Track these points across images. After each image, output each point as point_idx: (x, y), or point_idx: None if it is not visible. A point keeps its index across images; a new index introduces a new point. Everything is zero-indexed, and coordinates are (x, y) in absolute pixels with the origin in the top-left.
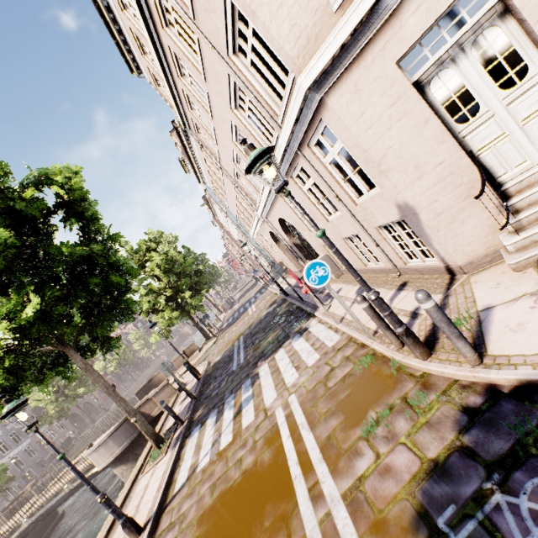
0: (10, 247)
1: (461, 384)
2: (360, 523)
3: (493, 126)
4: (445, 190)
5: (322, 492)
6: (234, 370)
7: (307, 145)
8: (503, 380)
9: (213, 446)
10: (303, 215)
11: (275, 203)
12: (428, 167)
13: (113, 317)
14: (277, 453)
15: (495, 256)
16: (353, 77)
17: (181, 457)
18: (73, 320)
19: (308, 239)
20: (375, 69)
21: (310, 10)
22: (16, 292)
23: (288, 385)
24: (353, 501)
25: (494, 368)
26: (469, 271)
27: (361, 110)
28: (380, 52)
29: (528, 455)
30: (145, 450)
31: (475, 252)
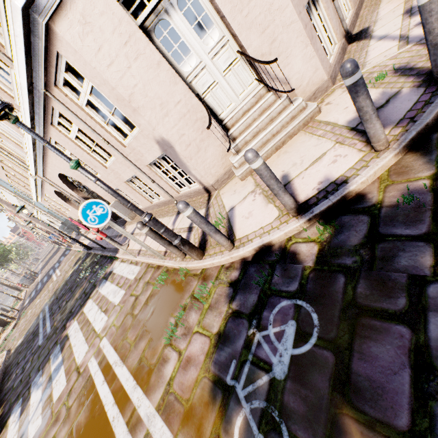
0: None
1: (226, 267)
2: (174, 423)
3: (207, 75)
4: (188, 125)
5: (139, 417)
6: (41, 344)
7: (54, 84)
8: (247, 253)
9: None
10: (46, 145)
11: (46, 157)
12: (171, 105)
13: None
14: (94, 406)
15: (230, 173)
16: (78, 7)
17: None
18: None
19: (95, 190)
20: (99, 2)
21: None
22: None
23: (99, 331)
24: (166, 407)
25: (241, 247)
26: (218, 187)
27: (96, 45)
28: None
29: (268, 296)
30: None
31: (218, 172)
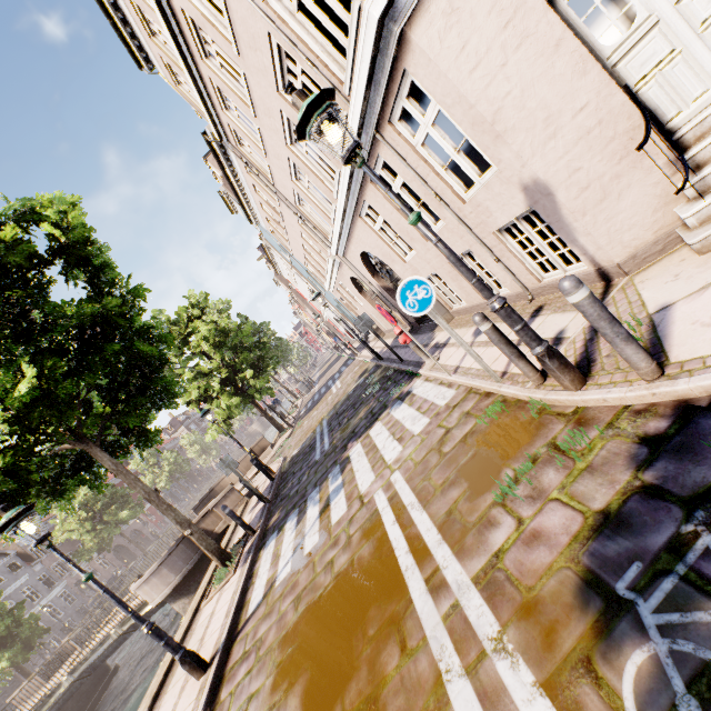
0: None
1: (634, 410)
2: (501, 609)
3: (658, 40)
4: (592, 150)
5: (444, 580)
6: (318, 459)
7: (388, 121)
8: (698, 389)
9: (294, 553)
10: (388, 193)
11: (353, 229)
12: (564, 118)
13: (147, 400)
14: (380, 545)
15: (669, 242)
16: None
17: (255, 573)
18: (93, 408)
19: (402, 276)
20: None
21: None
22: (7, 370)
23: (389, 462)
24: (489, 583)
25: (683, 377)
26: (632, 269)
27: (460, 42)
28: None
29: None
30: (208, 573)
31: (639, 240)
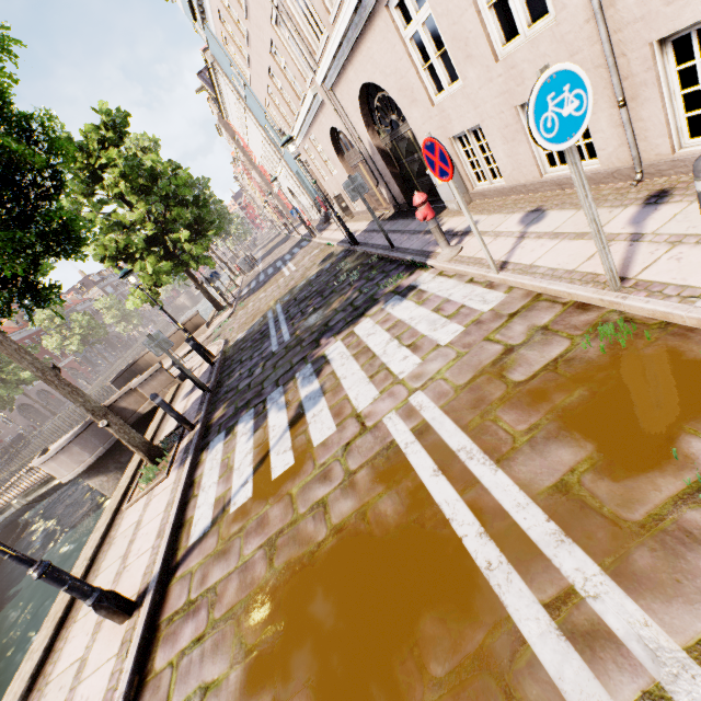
0: None
1: None
2: None
3: None
4: None
5: (602, 624)
6: (275, 351)
7: None
8: None
9: (256, 471)
10: None
11: (364, 35)
12: None
13: (32, 239)
14: (416, 503)
15: None
16: None
17: (197, 482)
18: None
19: (417, 130)
20: None
21: None
22: None
23: (402, 376)
24: None
25: None
26: None
27: None
28: None
29: None
30: (131, 465)
31: None
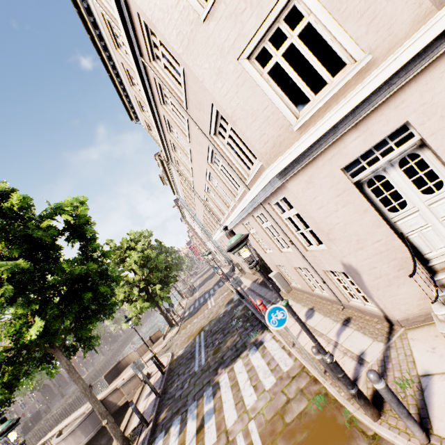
0: (25, 272)
1: None
2: None
3: (419, 218)
4: (383, 261)
5: None
6: (196, 371)
7: (268, 202)
8: None
9: None
10: (271, 287)
11: (237, 226)
12: (368, 242)
13: (97, 321)
14: None
15: (427, 317)
16: (308, 173)
17: None
18: (64, 324)
19: (262, 257)
20: (325, 170)
21: (276, 127)
22: (22, 306)
23: (248, 407)
24: None
25: None
26: (405, 325)
27: (313, 195)
28: (329, 160)
29: None
30: None
31: (410, 311)
